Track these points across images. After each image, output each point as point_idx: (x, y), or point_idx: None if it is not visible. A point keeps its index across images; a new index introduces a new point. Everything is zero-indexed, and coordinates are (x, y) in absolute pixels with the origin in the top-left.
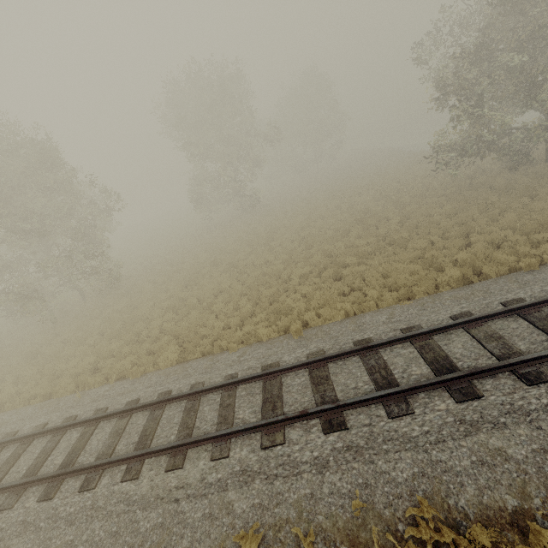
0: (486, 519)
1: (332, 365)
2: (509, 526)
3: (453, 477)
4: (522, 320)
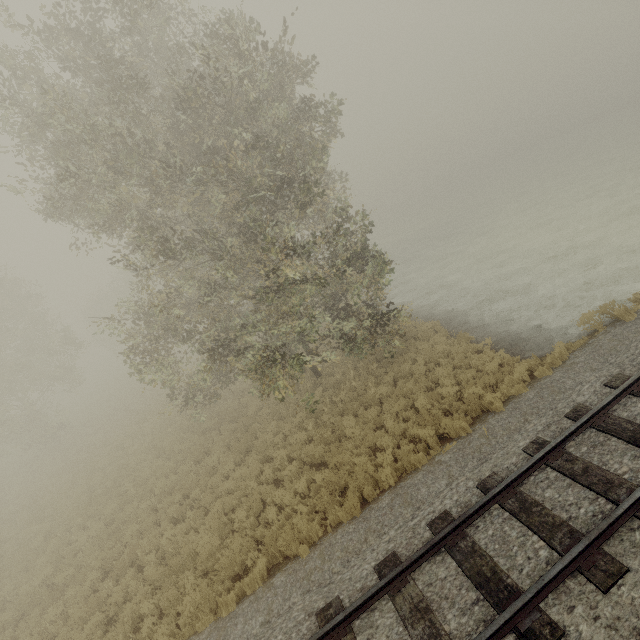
0: None
1: None
2: None
3: None
4: None
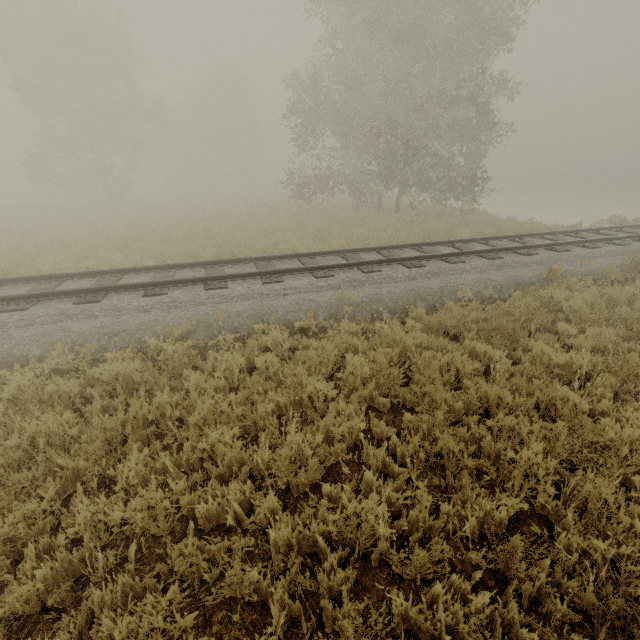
0: (5, 364)
1: (4, 288)
2: (21, 367)
3: (4, 341)
4: (204, 271)
